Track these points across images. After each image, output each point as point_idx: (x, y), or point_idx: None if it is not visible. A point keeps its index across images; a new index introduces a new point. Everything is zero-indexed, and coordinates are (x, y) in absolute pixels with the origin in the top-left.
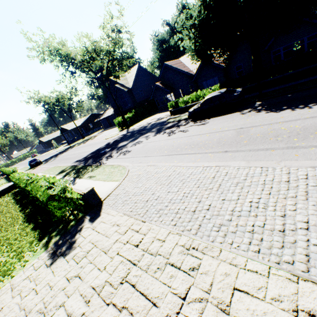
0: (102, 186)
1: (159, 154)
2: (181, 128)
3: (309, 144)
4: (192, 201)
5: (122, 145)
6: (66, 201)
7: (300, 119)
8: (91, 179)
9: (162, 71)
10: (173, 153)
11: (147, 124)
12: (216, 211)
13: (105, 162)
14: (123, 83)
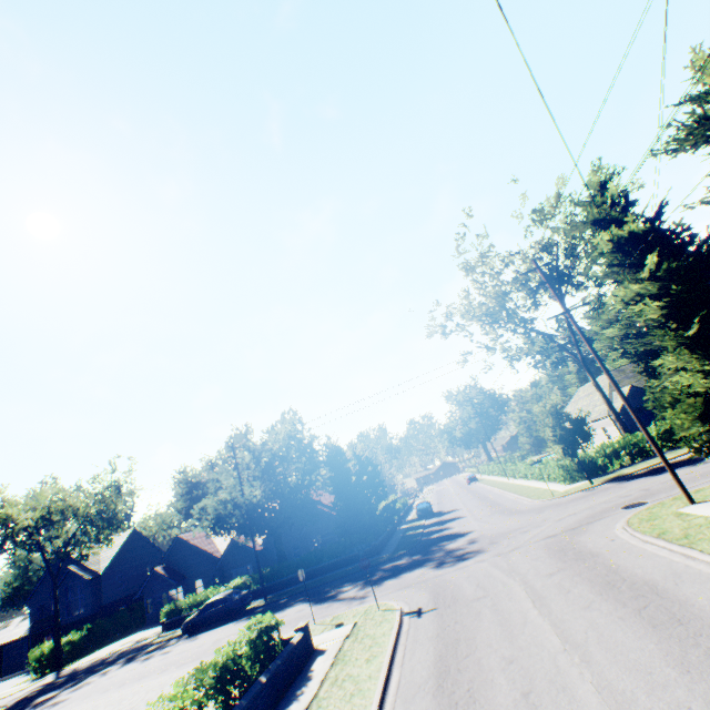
0: None
1: (119, 684)
2: (167, 648)
3: None
4: (137, 701)
5: (47, 698)
6: None
7: None
8: None
9: (173, 547)
10: (138, 678)
11: (112, 653)
12: (151, 698)
13: None
14: (88, 562)
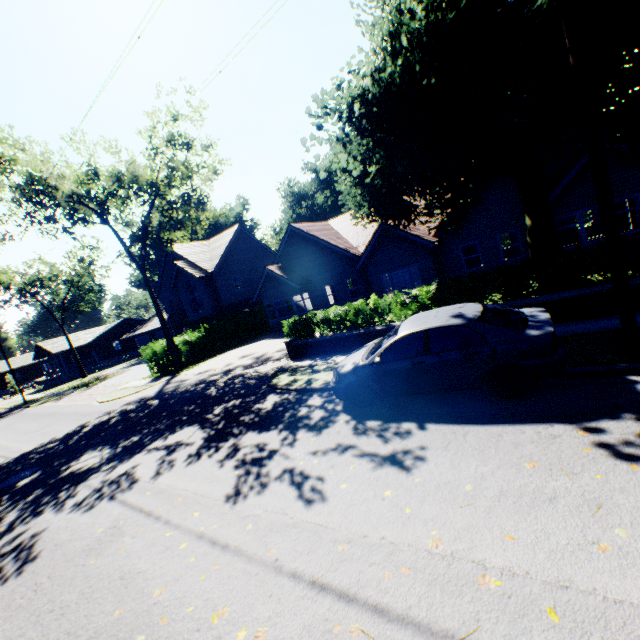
0: None
1: None
2: (300, 444)
3: None
4: None
5: (73, 474)
6: None
7: None
8: None
9: (286, 242)
10: None
11: (221, 374)
12: None
13: None
14: (196, 261)
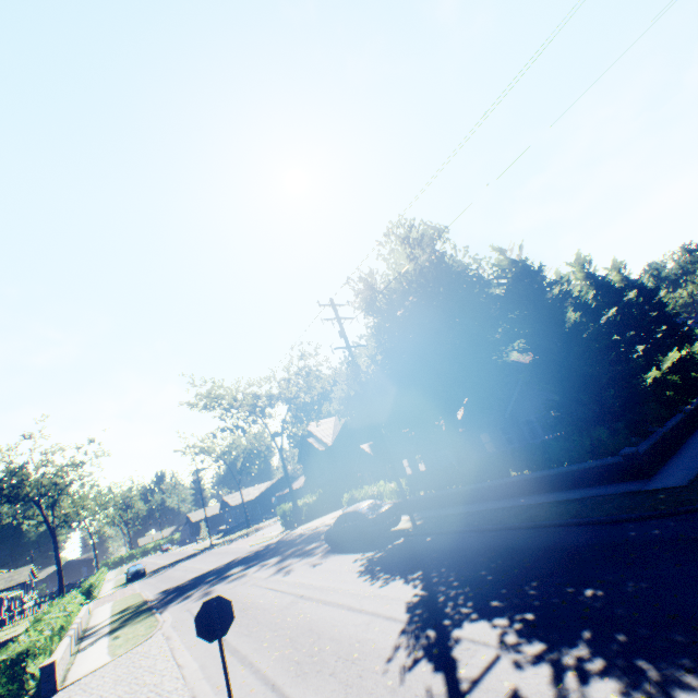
0: (93, 662)
1: None
2: (301, 561)
3: (254, 657)
4: None
5: (228, 574)
6: (12, 674)
7: (332, 604)
8: (110, 642)
9: None
10: None
11: (312, 529)
12: None
13: (169, 607)
14: (321, 436)
